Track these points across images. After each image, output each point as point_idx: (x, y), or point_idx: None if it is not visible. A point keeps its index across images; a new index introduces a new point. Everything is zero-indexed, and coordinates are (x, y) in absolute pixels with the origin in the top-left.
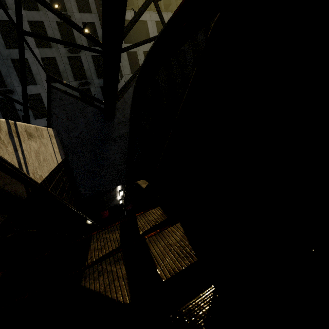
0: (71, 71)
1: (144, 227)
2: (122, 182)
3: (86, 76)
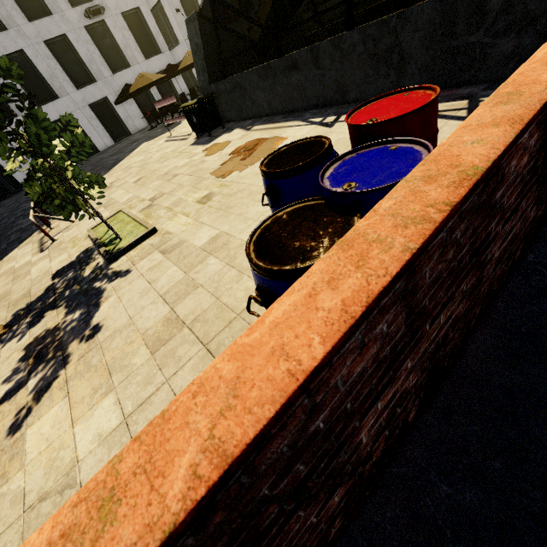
0: None
1: None
2: None
3: None
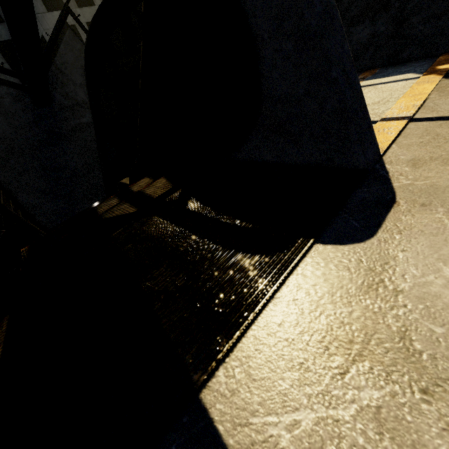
0: None
1: (138, 190)
2: (99, 196)
3: None
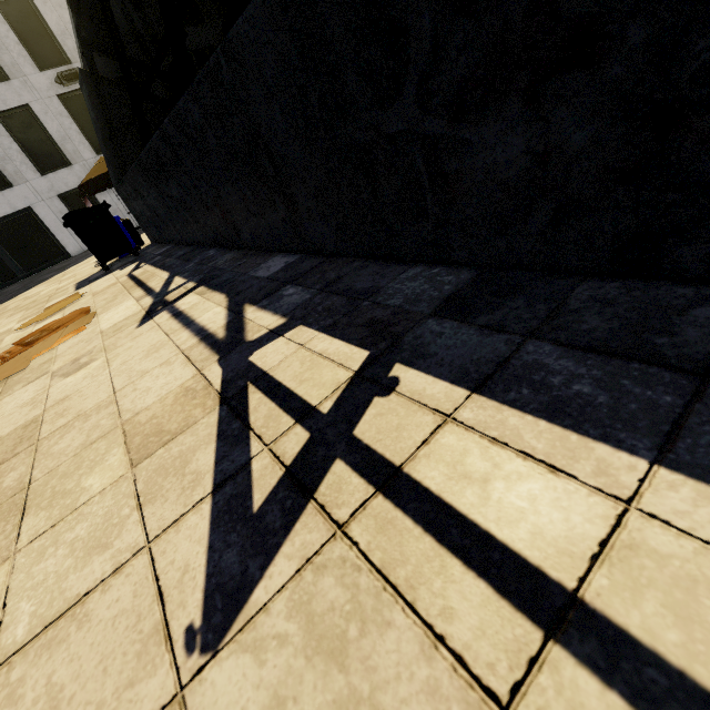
0: (19, 42)
1: None
2: None
3: (64, 54)
